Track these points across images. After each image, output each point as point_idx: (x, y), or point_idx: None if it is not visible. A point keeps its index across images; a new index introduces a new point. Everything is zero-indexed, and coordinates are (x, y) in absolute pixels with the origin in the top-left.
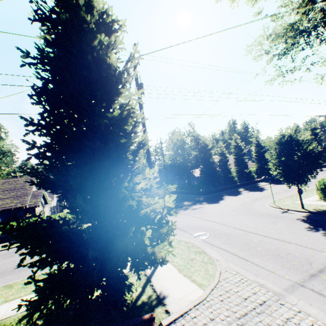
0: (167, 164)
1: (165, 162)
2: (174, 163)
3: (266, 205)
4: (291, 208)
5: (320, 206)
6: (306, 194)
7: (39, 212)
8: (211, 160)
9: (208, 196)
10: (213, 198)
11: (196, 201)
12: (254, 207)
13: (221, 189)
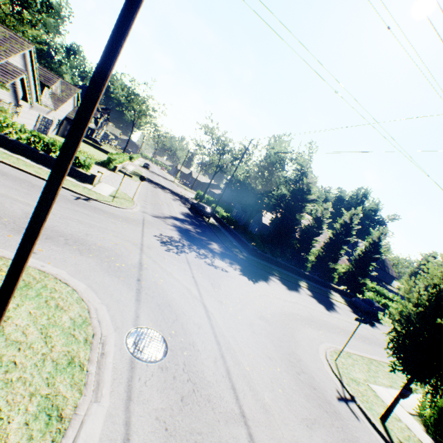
0: (237, 177)
1: (237, 174)
2: (246, 184)
3: (320, 350)
4: (360, 398)
5: (415, 442)
6: (394, 377)
7: (7, 105)
8: (298, 217)
9: (253, 259)
10: (256, 269)
11: (230, 254)
12: (300, 337)
13: (279, 264)
